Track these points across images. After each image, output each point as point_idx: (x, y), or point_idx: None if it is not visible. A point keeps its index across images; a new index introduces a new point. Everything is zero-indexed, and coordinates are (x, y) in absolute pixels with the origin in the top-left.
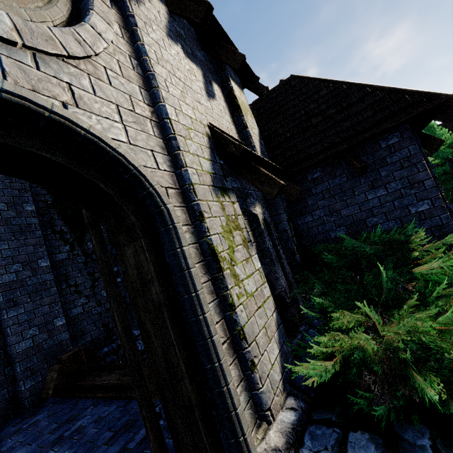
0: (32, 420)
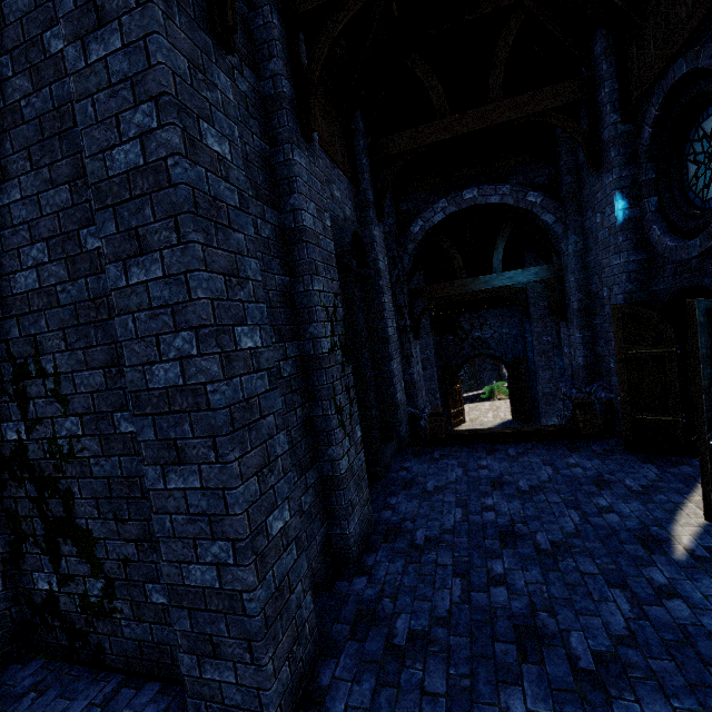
0: (436, 454)
